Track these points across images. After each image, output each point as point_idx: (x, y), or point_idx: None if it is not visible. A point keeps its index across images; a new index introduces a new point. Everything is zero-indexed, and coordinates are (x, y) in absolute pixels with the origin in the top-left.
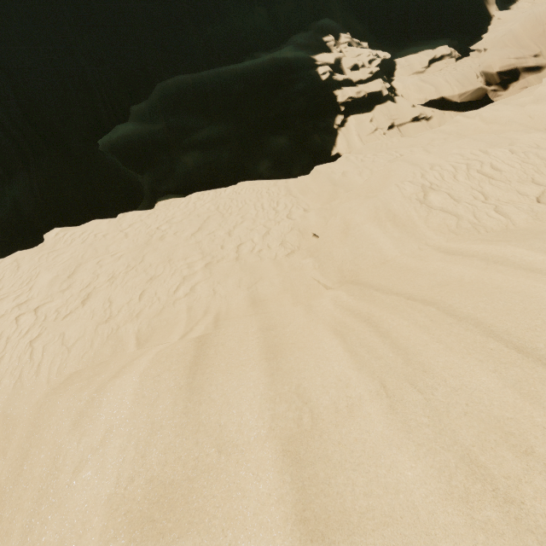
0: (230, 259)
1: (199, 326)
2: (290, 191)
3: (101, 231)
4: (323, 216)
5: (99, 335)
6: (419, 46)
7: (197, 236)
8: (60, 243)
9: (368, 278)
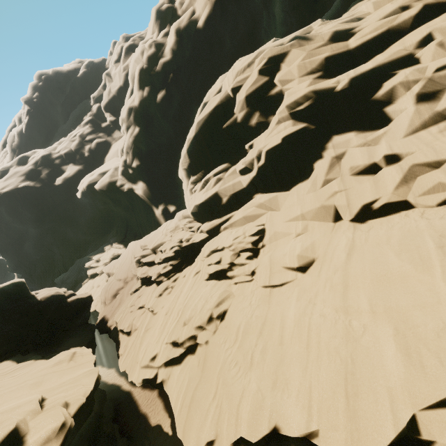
0: None
1: None
2: None
3: None
4: None
5: None
6: None
7: None
8: None
9: None
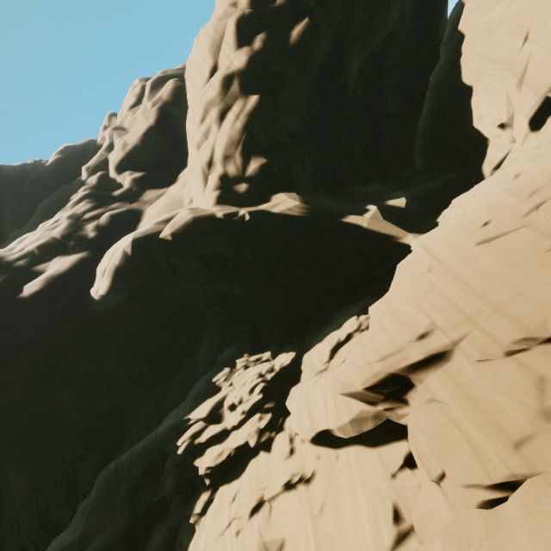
0: None
1: None
2: None
3: None
4: None
5: None
6: (333, 322)
7: None
8: None
9: None
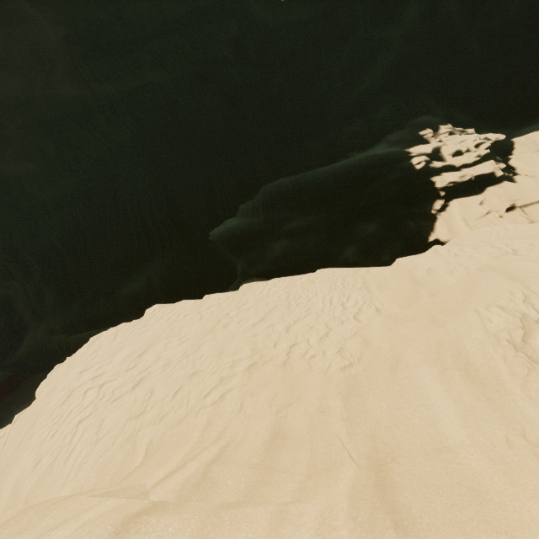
0: (277, 362)
1: (192, 463)
2: (366, 284)
3: (184, 311)
4: (389, 327)
5: (123, 433)
6: None
7: (256, 328)
8: (152, 319)
9: (403, 476)
